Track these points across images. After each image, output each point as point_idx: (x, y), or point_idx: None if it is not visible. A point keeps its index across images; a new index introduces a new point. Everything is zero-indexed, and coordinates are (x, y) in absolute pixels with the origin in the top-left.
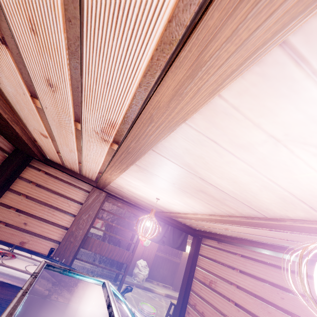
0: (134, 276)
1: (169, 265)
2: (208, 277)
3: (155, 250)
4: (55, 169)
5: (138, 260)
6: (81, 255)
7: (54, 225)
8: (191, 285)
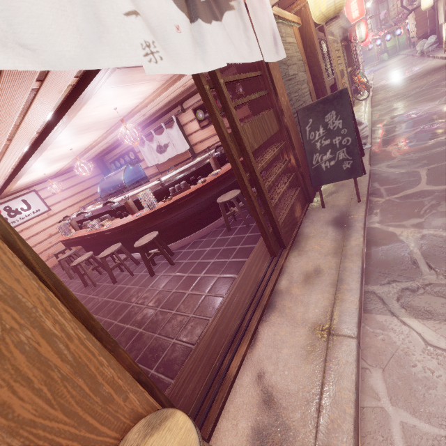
0: None
1: None
2: None
3: None
4: None
5: None
6: None
7: None
8: None
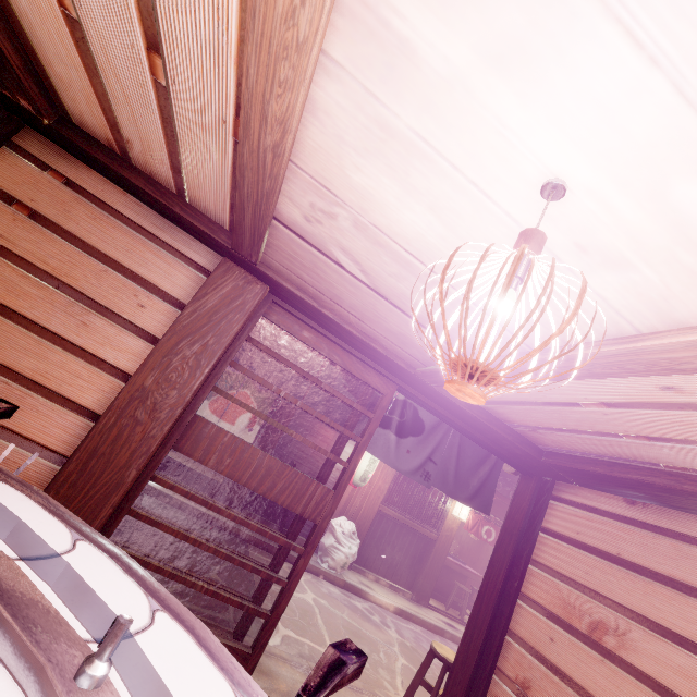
0: (322, 552)
1: (408, 541)
2: (586, 607)
3: (378, 501)
4: (100, 175)
5: (335, 517)
6: (198, 483)
7: (84, 357)
8: (510, 616)
